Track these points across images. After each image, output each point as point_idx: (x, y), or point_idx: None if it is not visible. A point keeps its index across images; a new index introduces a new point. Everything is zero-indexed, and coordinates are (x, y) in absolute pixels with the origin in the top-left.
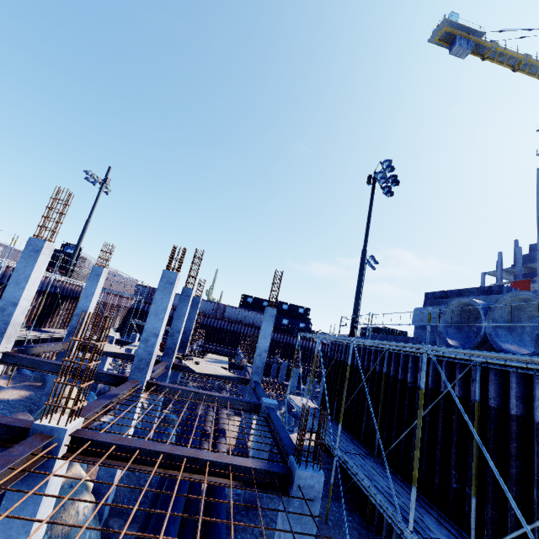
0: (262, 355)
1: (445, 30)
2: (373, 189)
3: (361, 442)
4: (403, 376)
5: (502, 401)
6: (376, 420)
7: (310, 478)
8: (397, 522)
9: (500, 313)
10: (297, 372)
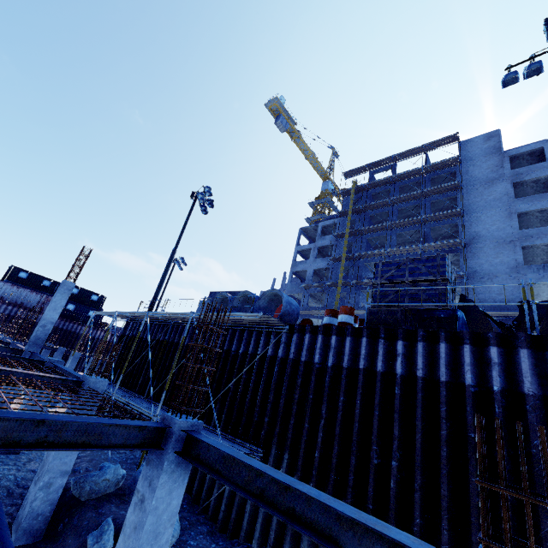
0: (47, 327)
1: (276, 105)
2: (194, 204)
3: (135, 393)
4: (178, 340)
5: (223, 345)
6: (151, 374)
7: (98, 383)
8: (150, 415)
9: (237, 302)
10: (78, 356)
